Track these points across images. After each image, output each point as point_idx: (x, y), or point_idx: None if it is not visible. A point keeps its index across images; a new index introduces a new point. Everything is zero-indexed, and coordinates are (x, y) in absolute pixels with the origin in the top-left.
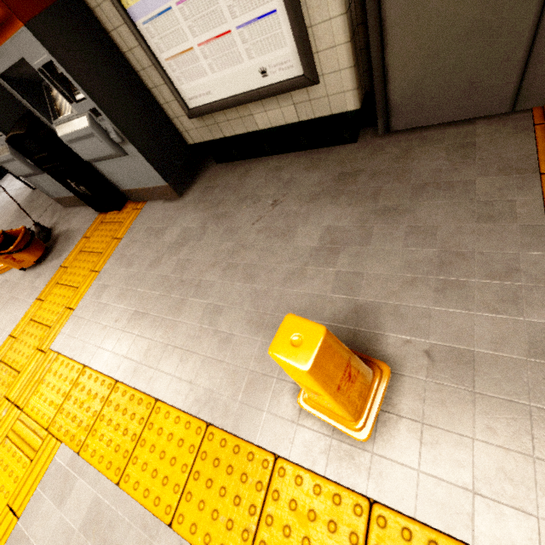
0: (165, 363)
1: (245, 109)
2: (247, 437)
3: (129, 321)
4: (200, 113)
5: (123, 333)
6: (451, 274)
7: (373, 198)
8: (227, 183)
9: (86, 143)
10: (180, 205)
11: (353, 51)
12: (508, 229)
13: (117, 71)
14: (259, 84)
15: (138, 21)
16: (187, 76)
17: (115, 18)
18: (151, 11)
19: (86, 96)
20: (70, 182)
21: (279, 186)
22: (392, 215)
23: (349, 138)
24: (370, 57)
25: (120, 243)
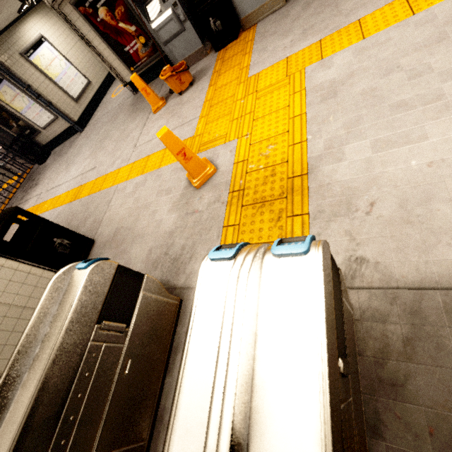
0: (349, 16)
1: None
2: None
3: (302, 34)
4: None
5: (302, 37)
6: None
7: None
8: None
9: None
10: (289, 5)
11: None
12: None
13: None
14: None
15: None
16: None
17: None
18: None
19: None
20: (210, 20)
21: None
22: None
23: None
24: None
25: (254, 39)
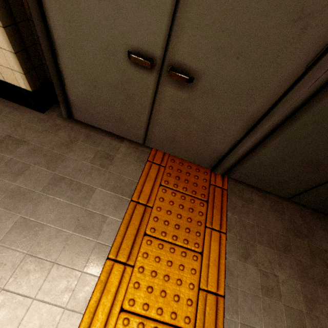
0: None
1: None
2: None
3: None
4: None
5: None
6: (20, 286)
7: (15, 175)
8: None
9: None
10: None
11: (15, 39)
12: (89, 244)
13: None
14: None
15: None
16: None
17: None
18: None
19: None
20: None
21: None
22: (18, 199)
23: (36, 107)
24: (44, 55)
25: None
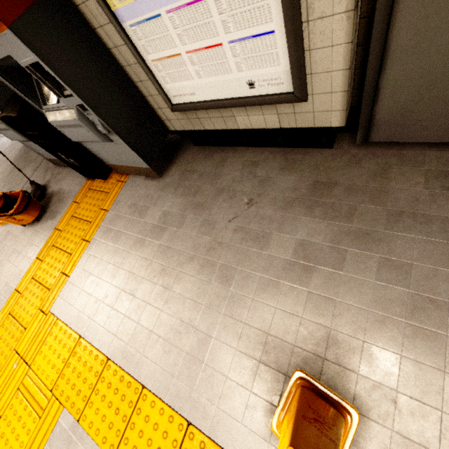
0: (150, 351)
1: (228, 111)
2: (223, 445)
3: (117, 300)
4: (183, 109)
5: (112, 311)
6: (423, 322)
7: (347, 218)
8: (205, 170)
9: (74, 130)
10: (161, 186)
11: (350, 76)
12: None
13: (102, 63)
14: (245, 93)
15: (125, 23)
16: (173, 77)
17: (101, 16)
18: (139, 15)
19: (73, 94)
20: (60, 155)
21: (255, 184)
22: (366, 240)
23: (326, 144)
24: (365, 78)
25: (107, 215)
